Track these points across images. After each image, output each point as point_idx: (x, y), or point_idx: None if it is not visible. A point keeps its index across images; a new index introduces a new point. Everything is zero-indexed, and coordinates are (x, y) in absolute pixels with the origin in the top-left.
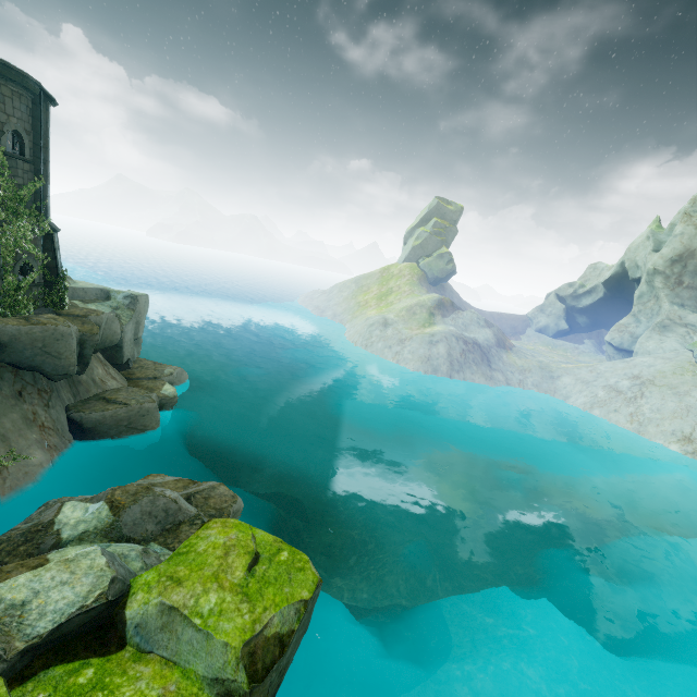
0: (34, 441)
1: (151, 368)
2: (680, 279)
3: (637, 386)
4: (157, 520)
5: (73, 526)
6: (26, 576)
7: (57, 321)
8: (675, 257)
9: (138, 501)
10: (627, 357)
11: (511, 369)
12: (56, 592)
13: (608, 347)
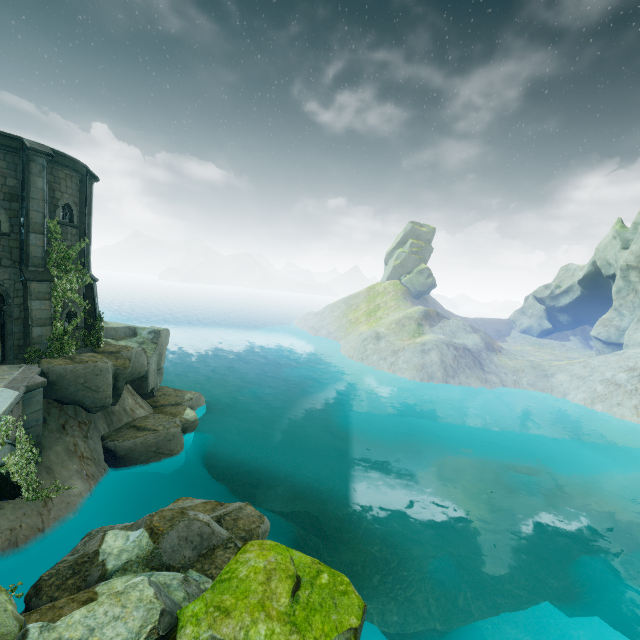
0: (74, 472)
1: (173, 395)
2: None
3: (635, 377)
4: (193, 545)
5: (116, 556)
6: (81, 612)
7: (96, 359)
8: None
9: (175, 526)
10: (617, 350)
11: (504, 371)
12: (109, 629)
13: (595, 342)
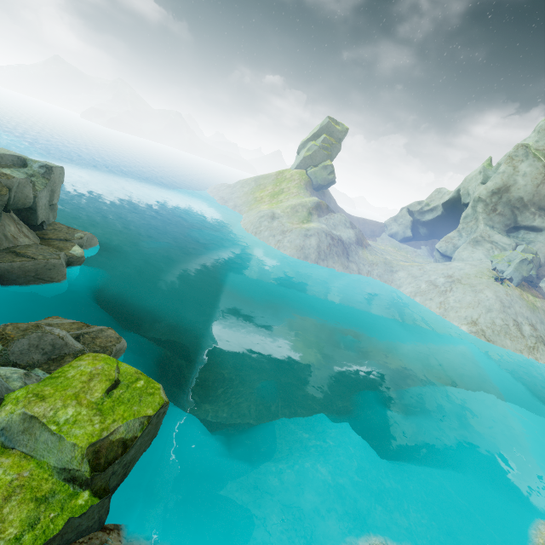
0: None
1: (64, 231)
2: (495, 207)
3: (449, 283)
4: (44, 351)
5: None
6: None
7: None
8: (495, 190)
9: (27, 336)
10: (448, 262)
11: (363, 262)
12: None
13: (436, 253)
